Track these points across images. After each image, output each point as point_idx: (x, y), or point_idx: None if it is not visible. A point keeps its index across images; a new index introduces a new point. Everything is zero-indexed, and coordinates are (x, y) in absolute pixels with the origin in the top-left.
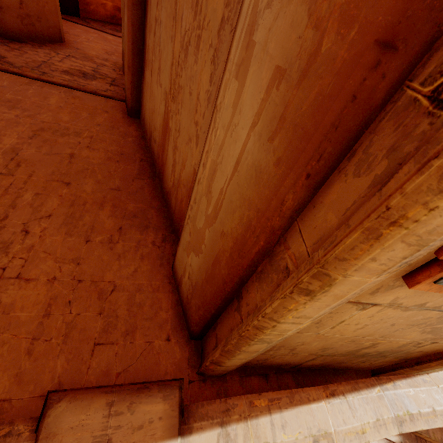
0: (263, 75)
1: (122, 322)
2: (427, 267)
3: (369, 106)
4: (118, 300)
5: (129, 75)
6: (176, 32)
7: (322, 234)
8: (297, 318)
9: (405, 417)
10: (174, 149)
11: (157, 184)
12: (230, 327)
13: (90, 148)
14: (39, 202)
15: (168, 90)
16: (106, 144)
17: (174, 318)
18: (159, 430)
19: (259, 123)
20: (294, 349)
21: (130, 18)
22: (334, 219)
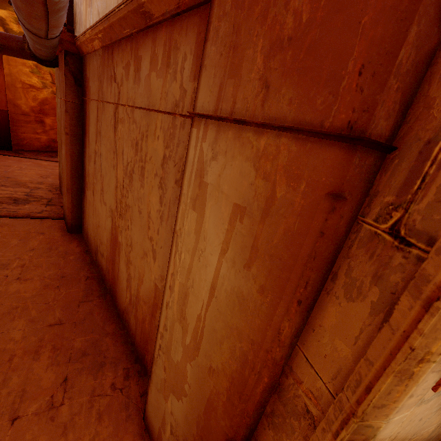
0: (222, 209)
1: None
2: None
3: (336, 238)
4: None
5: (68, 196)
6: (118, 162)
7: (337, 366)
8: None
9: None
10: (127, 264)
11: (109, 302)
12: None
13: (21, 279)
14: None
15: (114, 208)
16: (42, 269)
17: None
18: None
19: (229, 250)
20: None
21: (68, 151)
22: (346, 349)
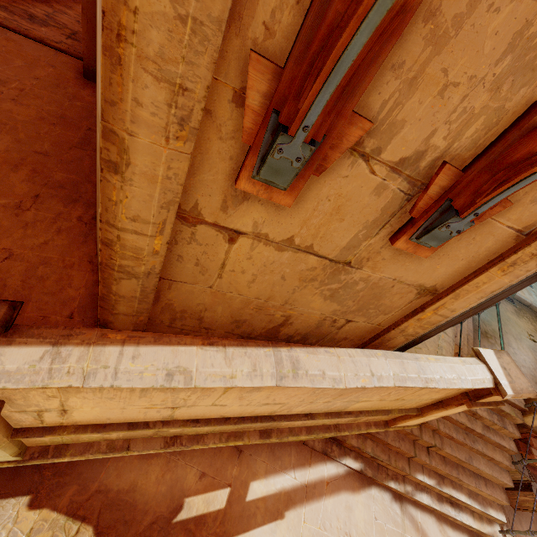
0: None
1: (10, 292)
2: (244, 160)
3: None
4: (11, 269)
5: (83, 20)
6: None
7: None
8: (133, 220)
9: (289, 374)
10: None
11: None
12: None
13: (16, 102)
14: None
15: None
16: (42, 102)
17: (86, 298)
18: None
19: None
20: (202, 319)
21: None
22: None
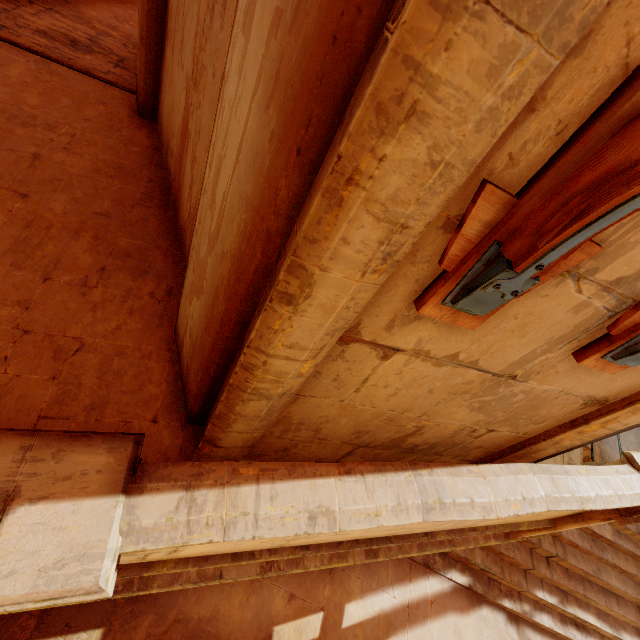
0: (265, 22)
1: (87, 392)
2: (435, 284)
3: (352, 53)
4: (84, 363)
5: (141, 50)
6: None
7: None
8: (289, 347)
9: (435, 505)
10: (193, 162)
11: (170, 217)
12: None
13: (68, 151)
14: None
15: (190, 73)
16: (96, 149)
17: (168, 395)
18: (95, 484)
19: (259, 89)
20: (319, 430)
21: None
22: None
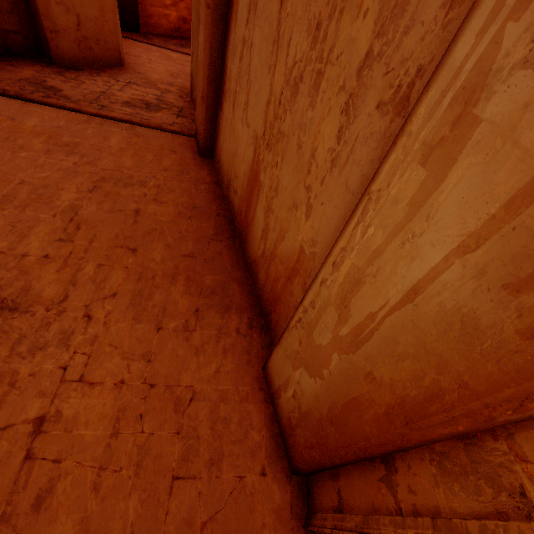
0: (498, 177)
1: (204, 445)
2: None
3: None
4: (198, 413)
5: (202, 107)
6: (278, 61)
7: None
8: None
9: None
10: (267, 211)
11: (238, 247)
12: (371, 500)
13: (157, 201)
14: (102, 276)
15: (260, 133)
16: (175, 195)
17: (269, 441)
18: None
19: (479, 251)
20: None
21: (208, 38)
22: None
